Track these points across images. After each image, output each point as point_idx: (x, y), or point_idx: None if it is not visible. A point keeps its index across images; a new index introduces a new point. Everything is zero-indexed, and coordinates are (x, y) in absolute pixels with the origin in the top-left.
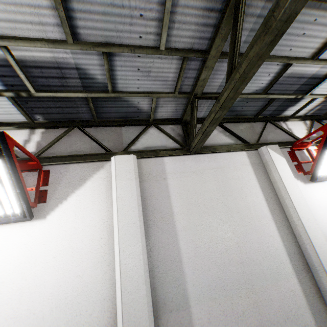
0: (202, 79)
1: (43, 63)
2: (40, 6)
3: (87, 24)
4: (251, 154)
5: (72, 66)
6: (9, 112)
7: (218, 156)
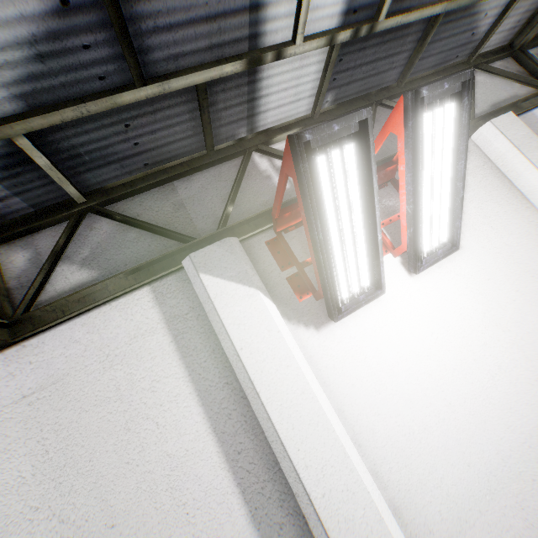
0: None
1: None
2: None
3: None
4: None
5: None
6: (298, 96)
7: None
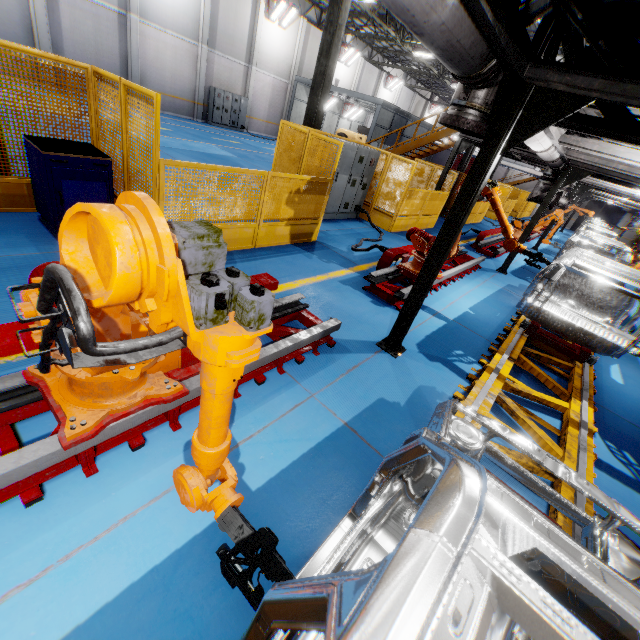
0: None
1: None
2: None
3: None
4: None
5: None
6: None
7: None
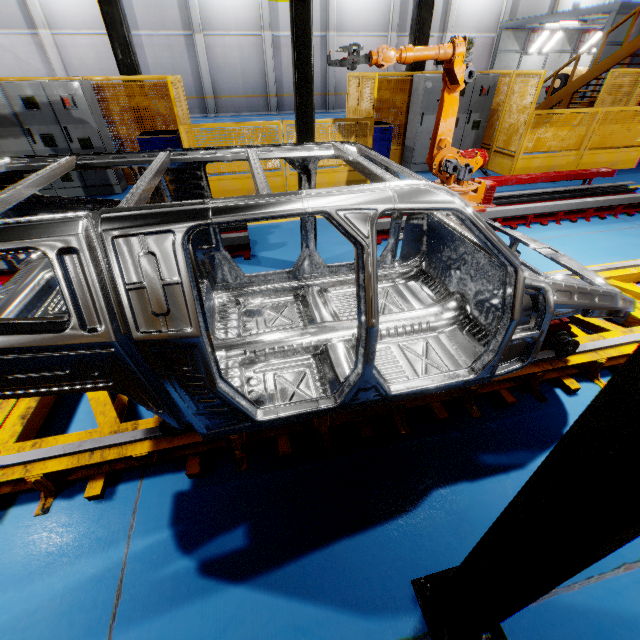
0: None
1: None
2: None
3: None
4: None
5: None
6: None
7: None
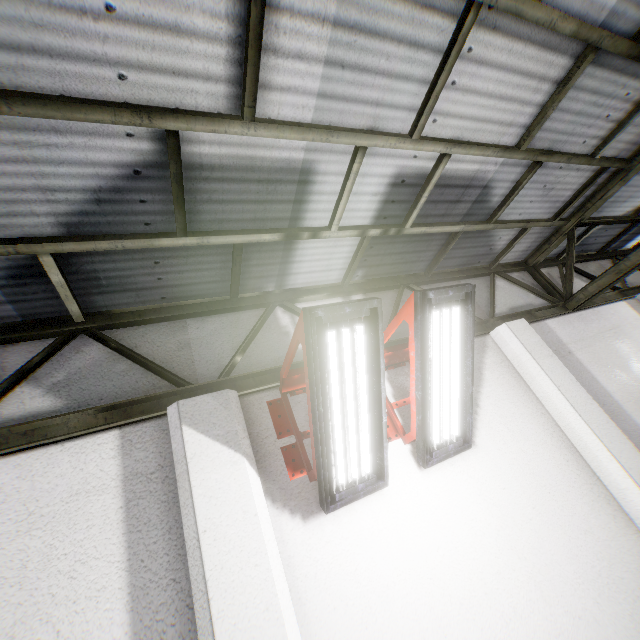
0: (604, 197)
1: (456, 179)
2: (530, 102)
3: (551, 126)
4: (630, 303)
5: (482, 184)
6: (330, 267)
7: (601, 311)
